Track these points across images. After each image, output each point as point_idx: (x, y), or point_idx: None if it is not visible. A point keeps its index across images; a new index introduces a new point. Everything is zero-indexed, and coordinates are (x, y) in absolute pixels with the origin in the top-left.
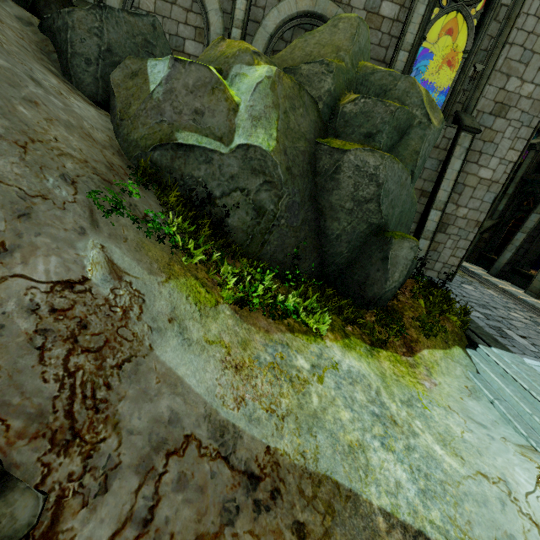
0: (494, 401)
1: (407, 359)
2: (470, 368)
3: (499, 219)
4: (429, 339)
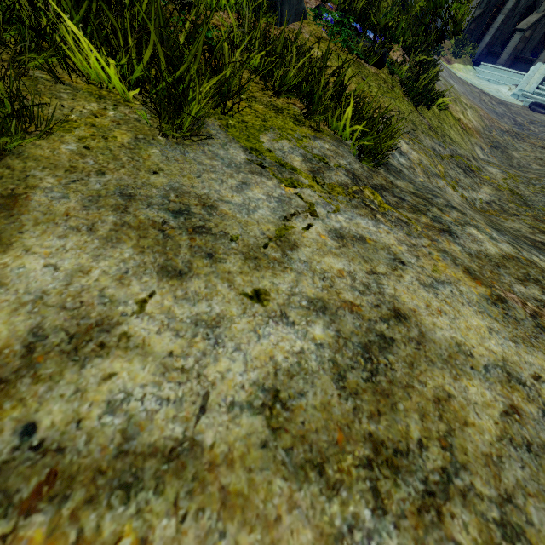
0: (489, 79)
1: (448, 66)
2: (476, 73)
3: (485, 8)
4: (456, 60)
